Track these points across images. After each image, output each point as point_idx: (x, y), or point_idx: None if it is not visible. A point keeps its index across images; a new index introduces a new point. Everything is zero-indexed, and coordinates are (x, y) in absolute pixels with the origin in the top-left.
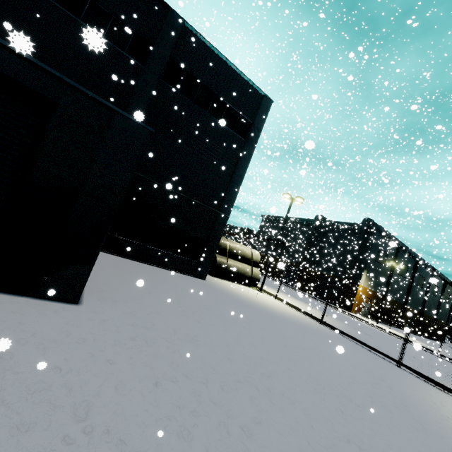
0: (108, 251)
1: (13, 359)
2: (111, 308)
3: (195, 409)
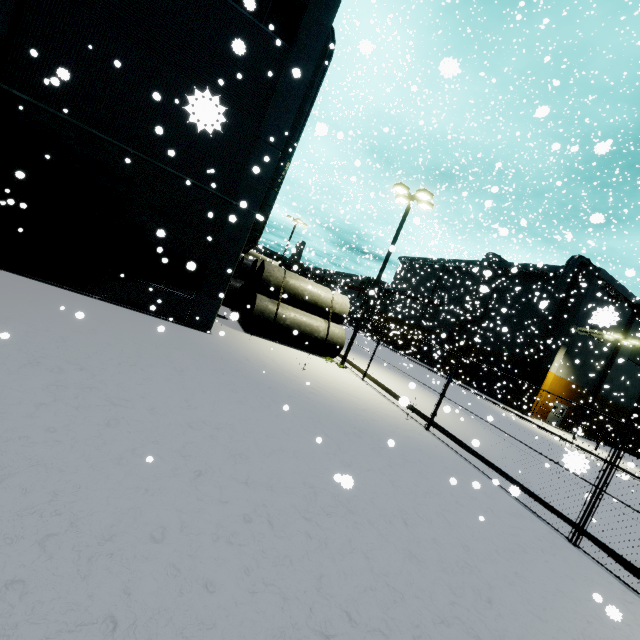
0: None
1: None
2: None
3: None
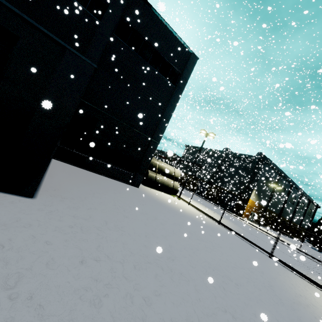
0: (67, 162)
1: None
2: (59, 203)
3: (110, 282)
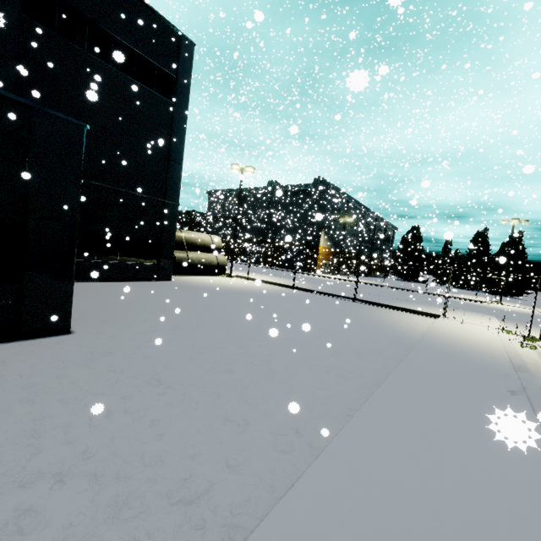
0: None
1: (71, 377)
2: (106, 328)
3: (227, 360)
